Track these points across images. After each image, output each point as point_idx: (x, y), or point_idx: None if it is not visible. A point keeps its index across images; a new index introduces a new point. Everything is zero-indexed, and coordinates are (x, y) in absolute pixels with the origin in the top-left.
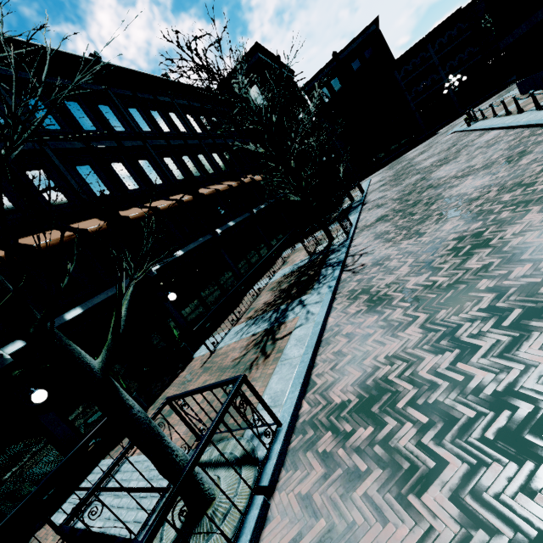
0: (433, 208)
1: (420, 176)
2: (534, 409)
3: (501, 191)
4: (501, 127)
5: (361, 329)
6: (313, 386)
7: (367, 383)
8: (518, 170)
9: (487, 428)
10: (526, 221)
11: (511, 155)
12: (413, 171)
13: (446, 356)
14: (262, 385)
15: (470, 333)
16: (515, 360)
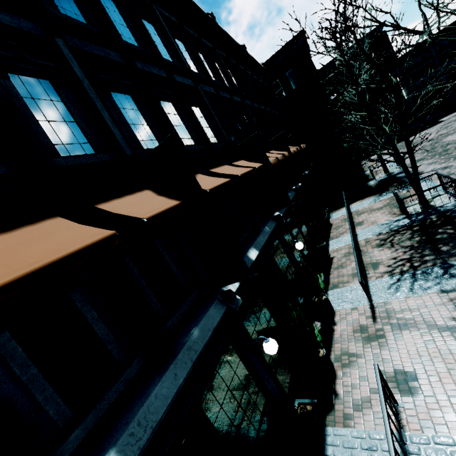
0: None
1: None
2: None
3: None
4: None
5: None
6: None
7: None
8: None
9: None
10: None
11: None
12: None
13: None
14: None
15: None
16: None
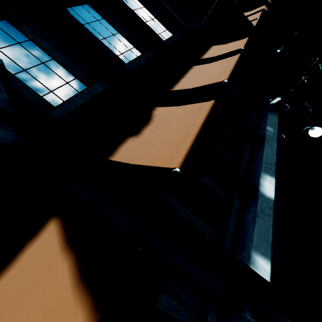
0: None
1: None
2: None
3: None
4: None
5: None
6: None
7: None
8: None
9: None
10: None
11: None
12: None
13: None
14: None
15: None
16: None
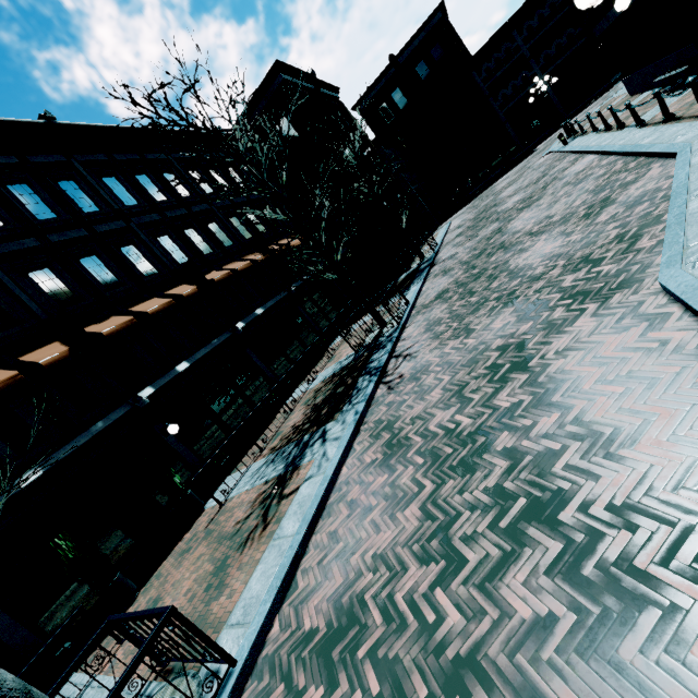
0: (494, 286)
1: (498, 225)
2: None
3: (566, 268)
4: (596, 152)
5: (366, 496)
6: (293, 591)
7: (343, 601)
8: (593, 232)
9: None
10: (575, 329)
11: (593, 204)
12: (493, 216)
13: (430, 571)
14: (245, 579)
15: (465, 531)
16: (494, 598)
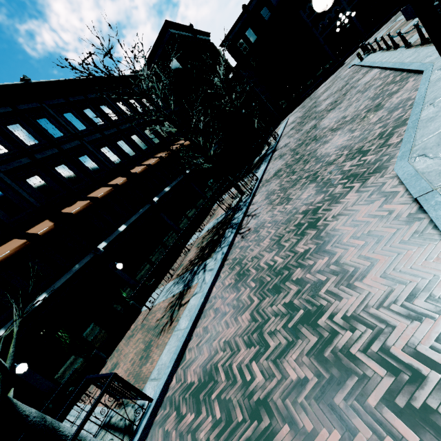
0: (306, 168)
1: (314, 122)
2: (269, 424)
3: (347, 156)
4: (378, 67)
5: (223, 306)
6: (184, 361)
7: (207, 367)
8: (367, 130)
9: (242, 435)
10: (346, 201)
11: (370, 108)
12: (313, 115)
13: (251, 351)
14: (159, 354)
15: (270, 329)
16: (280, 368)
